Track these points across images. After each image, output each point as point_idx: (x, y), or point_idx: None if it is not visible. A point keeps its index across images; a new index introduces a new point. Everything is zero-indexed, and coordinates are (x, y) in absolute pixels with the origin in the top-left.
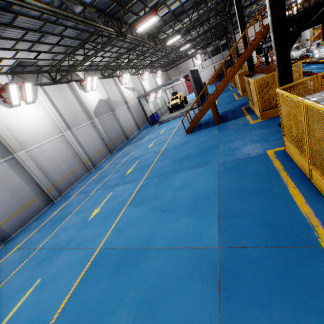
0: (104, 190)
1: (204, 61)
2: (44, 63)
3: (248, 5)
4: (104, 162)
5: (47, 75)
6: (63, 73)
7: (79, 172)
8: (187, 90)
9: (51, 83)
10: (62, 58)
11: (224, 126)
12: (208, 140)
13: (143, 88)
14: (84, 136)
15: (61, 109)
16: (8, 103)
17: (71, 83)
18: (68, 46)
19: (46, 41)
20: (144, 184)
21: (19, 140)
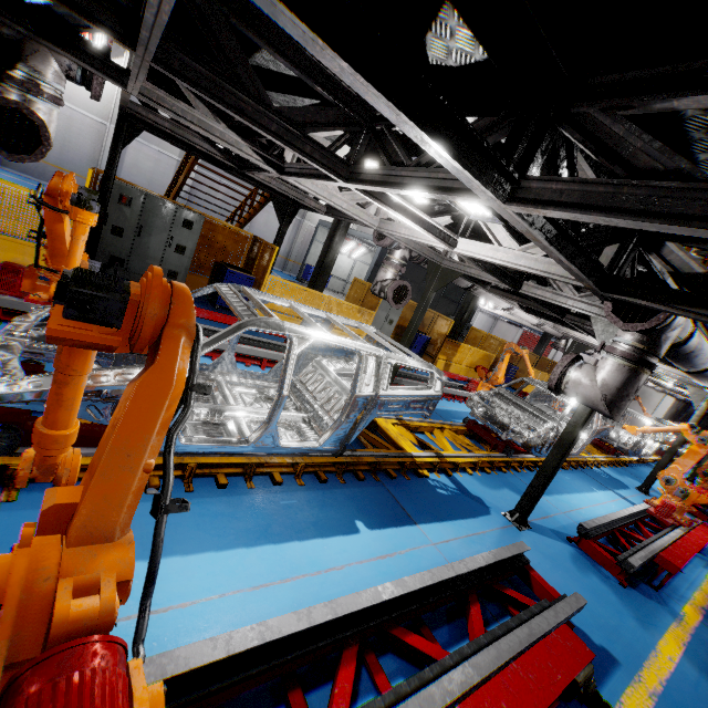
0: None
1: None
2: None
3: None
4: None
5: None
6: None
7: None
8: None
9: None
10: None
11: None
12: None
13: None
14: (143, 161)
15: None
16: None
17: None
18: None
19: None
20: None
21: None
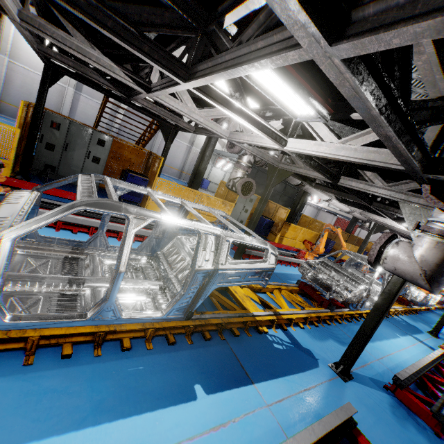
0: None
1: None
2: None
3: None
4: None
5: None
6: None
7: None
8: None
9: None
10: None
11: None
12: None
13: None
14: (89, 110)
15: None
16: None
17: None
18: None
19: None
20: None
21: (18, 52)
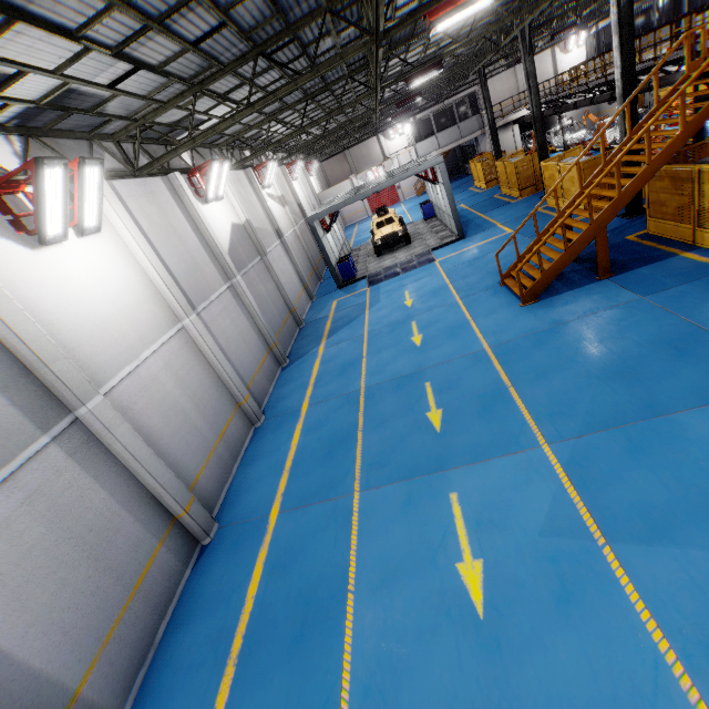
0: (403, 487)
1: (421, 141)
2: (120, 107)
3: (547, 22)
4: (277, 393)
5: (112, 148)
6: (147, 145)
7: (235, 434)
8: (369, 207)
9: (128, 172)
10: (172, 97)
11: (641, 281)
12: (639, 317)
13: (296, 200)
14: (224, 326)
15: (162, 251)
16: (28, 230)
17: (171, 175)
18: (213, 59)
19: (178, 26)
20: (568, 456)
21: (80, 357)
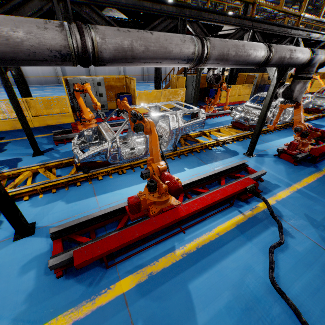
0: None
1: None
2: None
3: None
4: None
5: None
6: None
7: None
8: None
9: None
10: None
11: None
12: None
13: None
14: None
15: None
16: None
17: None
18: None
19: None
20: None
21: None
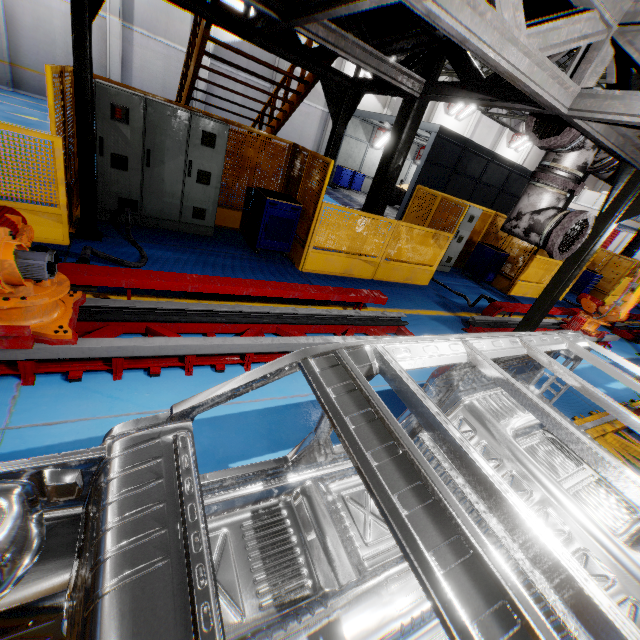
0: None
1: None
2: None
3: None
4: None
5: None
6: None
7: None
8: None
9: None
10: None
11: None
12: None
13: None
14: (152, 61)
15: None
16: None
17: None
18: None
19: None
20: None
21: None
